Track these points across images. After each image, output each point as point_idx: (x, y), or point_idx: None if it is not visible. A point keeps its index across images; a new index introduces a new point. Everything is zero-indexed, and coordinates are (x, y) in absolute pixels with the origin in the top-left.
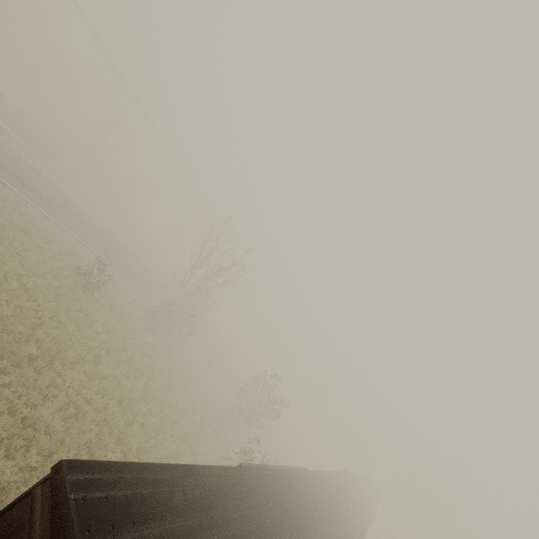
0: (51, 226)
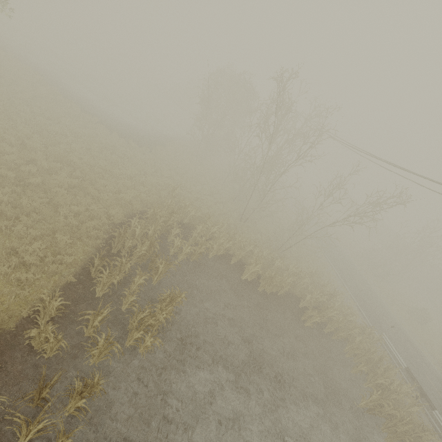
0: (405, 327)
